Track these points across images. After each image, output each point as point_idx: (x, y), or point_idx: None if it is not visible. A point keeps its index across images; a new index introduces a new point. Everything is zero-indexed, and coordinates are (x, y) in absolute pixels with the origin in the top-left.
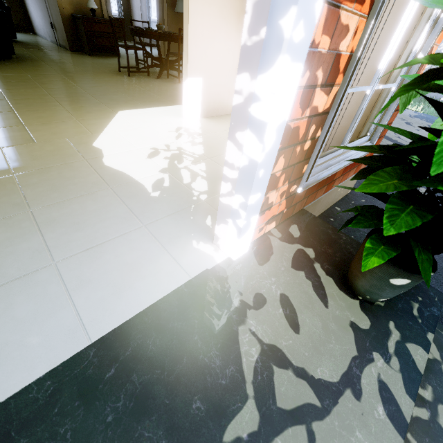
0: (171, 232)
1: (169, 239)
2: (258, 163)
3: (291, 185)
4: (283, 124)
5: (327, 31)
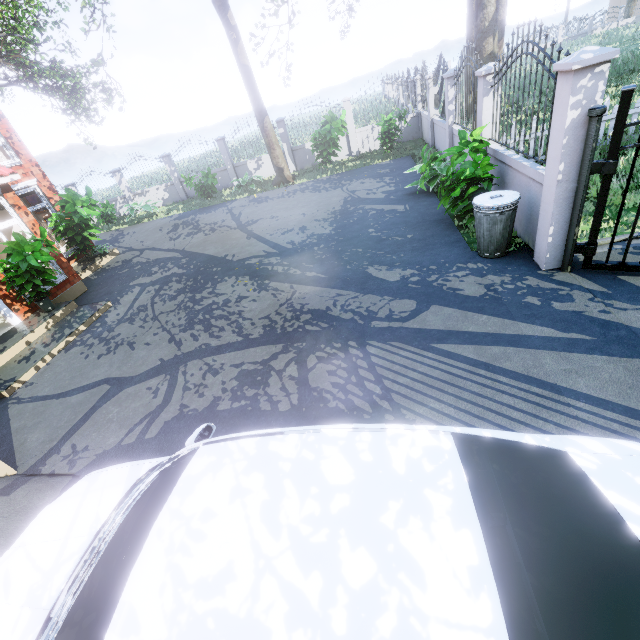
0: None
1: None
2: None
3: (22, 303)
4: None
5: None
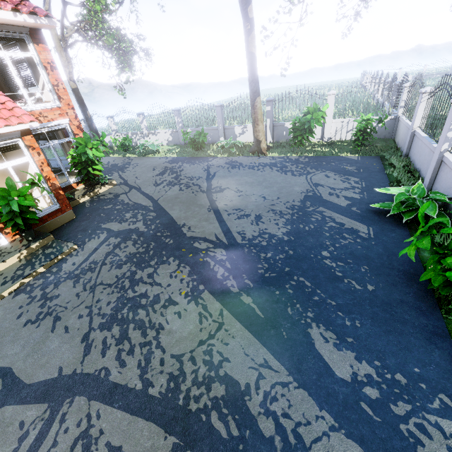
0: None
1: None
2: None
3: None
4: None
5: None
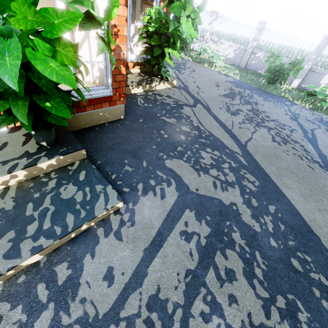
0: None
1: None
2: None
3: None
4: None
5: None
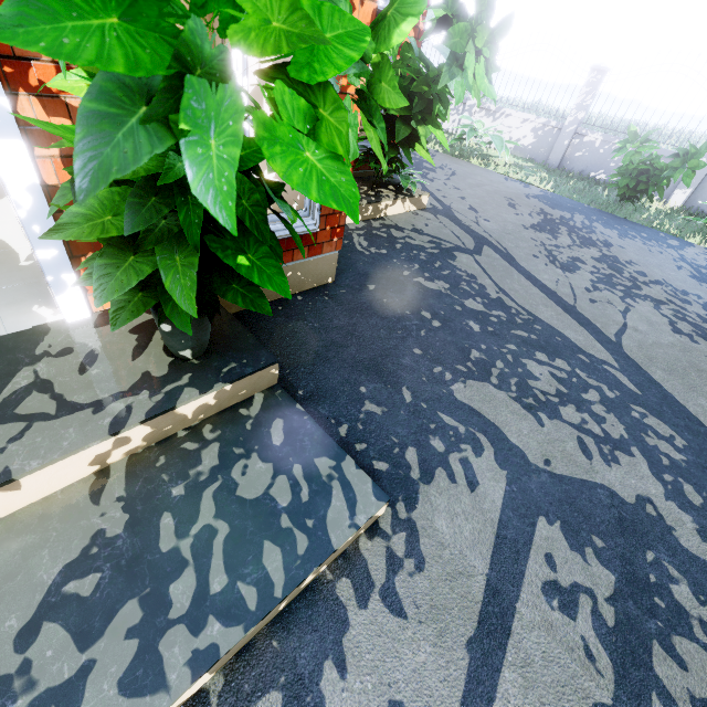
0: (16, 297)
1: (8, 303)
2: (22, 219)
3: None
4: (37, 187)
5: (57, 114)
